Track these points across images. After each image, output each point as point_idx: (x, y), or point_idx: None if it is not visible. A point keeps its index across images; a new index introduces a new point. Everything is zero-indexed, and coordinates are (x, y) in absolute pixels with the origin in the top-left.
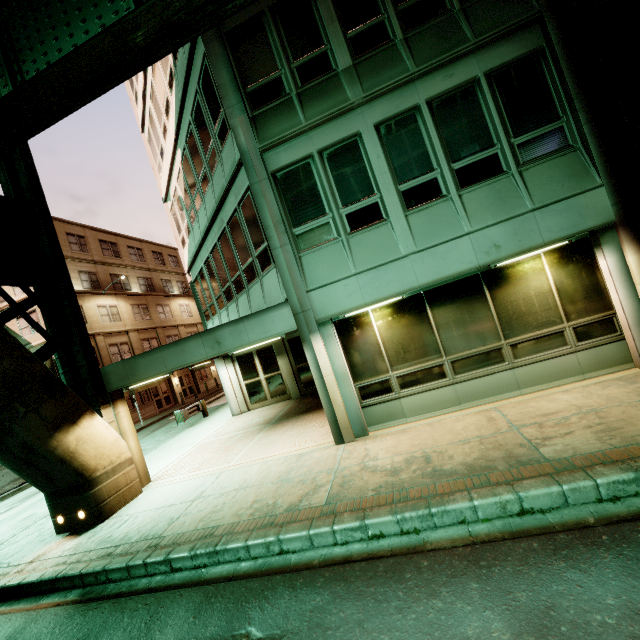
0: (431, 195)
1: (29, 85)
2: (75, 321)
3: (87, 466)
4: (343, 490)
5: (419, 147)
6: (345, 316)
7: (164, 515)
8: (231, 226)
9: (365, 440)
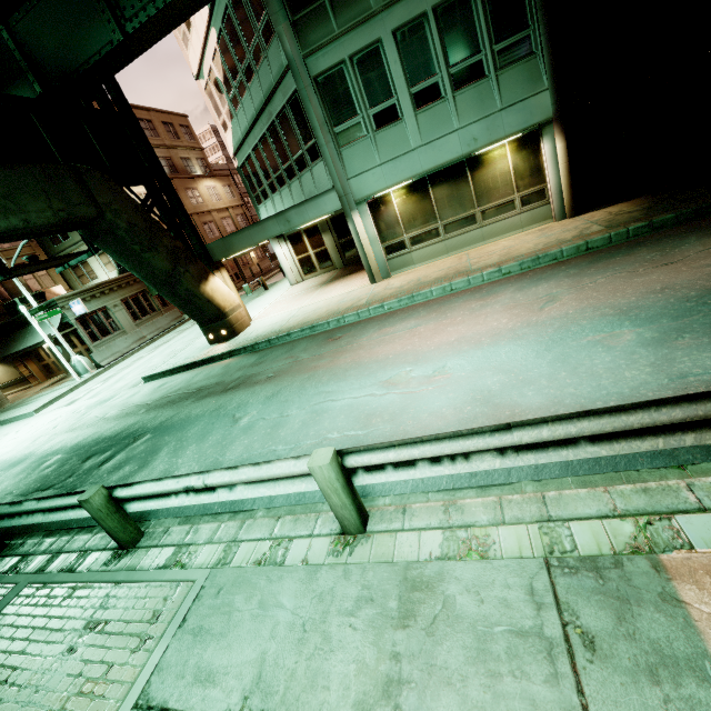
0: (434, 97)
1: (139, 29)
2: (182, 211)
3: (220, 305)
4: (374, 298)
5: (426, 53)
6: (374, 197)
7: (275, 326)
8: (280, 120)
9: (389, 279)
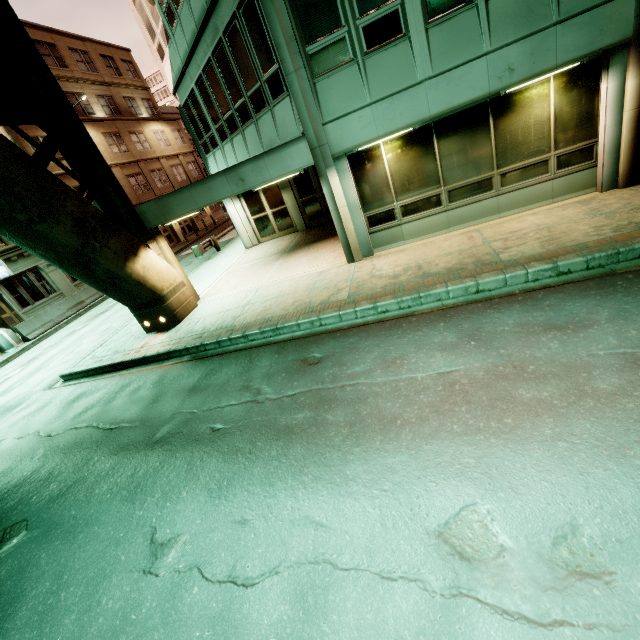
0: (456, 1)
1: None
2: (99, 162)
3: (156, 287)
4: (359, 290)
5: None
6: (358, 150)
7: (227, 316)
8: (229, 37)
9: (371, 259)
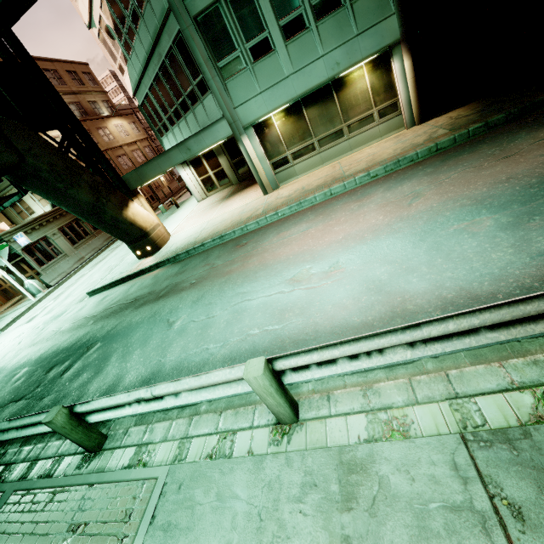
0: (300, 28)
1: None
2: (96, 149)
3: (142, 226)
4: (269, 207)
5: None
6: (258, 121)
7: (190, 238)
8: (169, 60)
9: (278, 190)
